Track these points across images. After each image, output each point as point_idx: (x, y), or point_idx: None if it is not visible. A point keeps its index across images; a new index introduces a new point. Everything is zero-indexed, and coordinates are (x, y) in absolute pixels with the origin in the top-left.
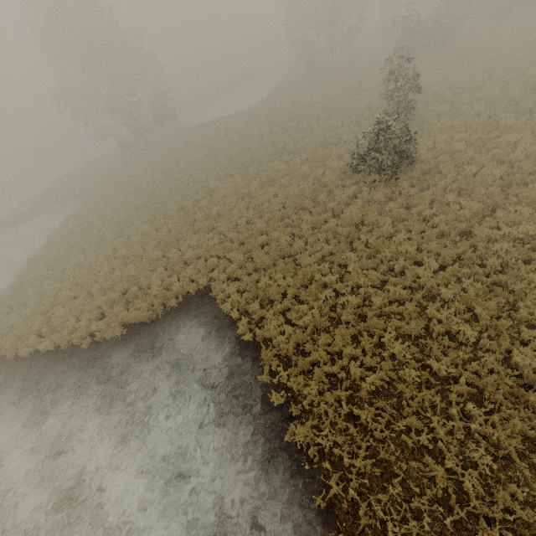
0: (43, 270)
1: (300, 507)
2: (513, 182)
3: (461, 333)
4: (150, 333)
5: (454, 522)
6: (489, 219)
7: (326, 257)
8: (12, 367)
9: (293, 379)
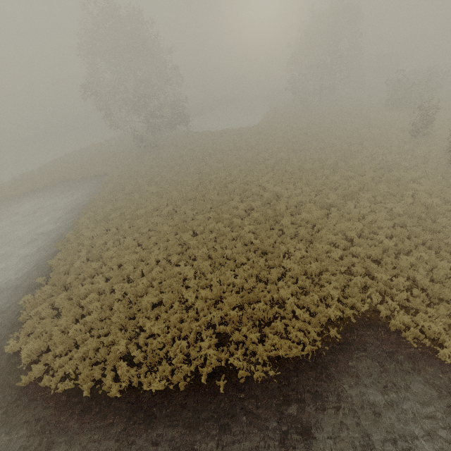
0: (84, 259)
1: None
2: None
3: None
4: (324, 379)
5: None
6: None
7: None
8: (95, 413)
9: None
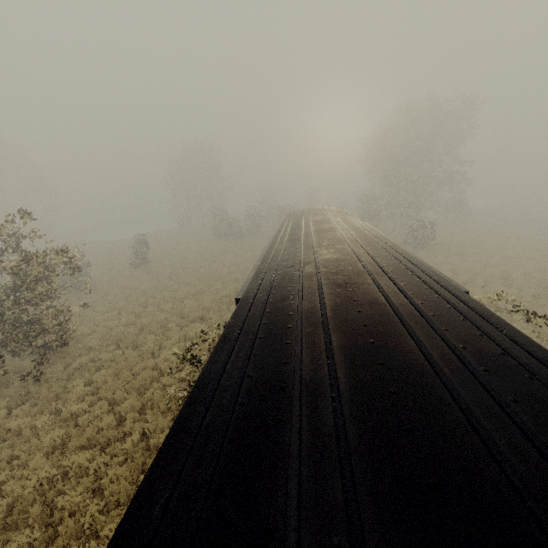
0: None
1: None
2: None
3: None
4: None
5: None
6: None
7: None
8: None
9: None
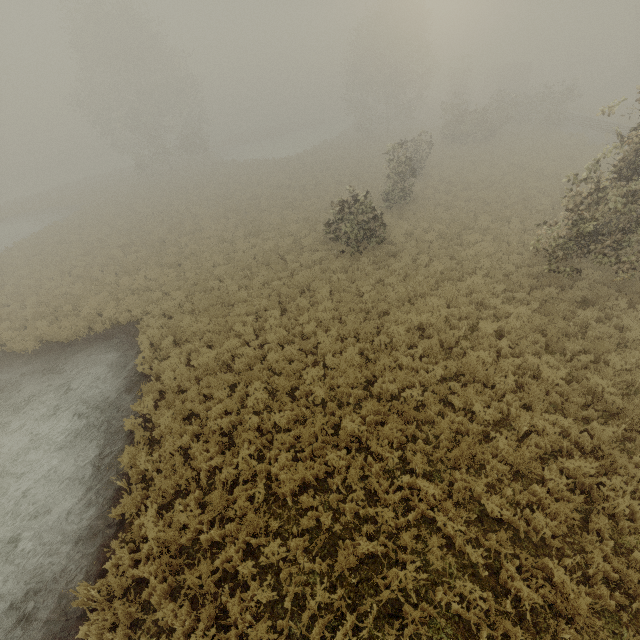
0: None
1: (99, 519)
2: (447, 277)
3: (317, 395)
4: (61, 353)
5: (213, 542)
6: (408, 304)
7: (259, 312)
8: None
9: (159, 412)
